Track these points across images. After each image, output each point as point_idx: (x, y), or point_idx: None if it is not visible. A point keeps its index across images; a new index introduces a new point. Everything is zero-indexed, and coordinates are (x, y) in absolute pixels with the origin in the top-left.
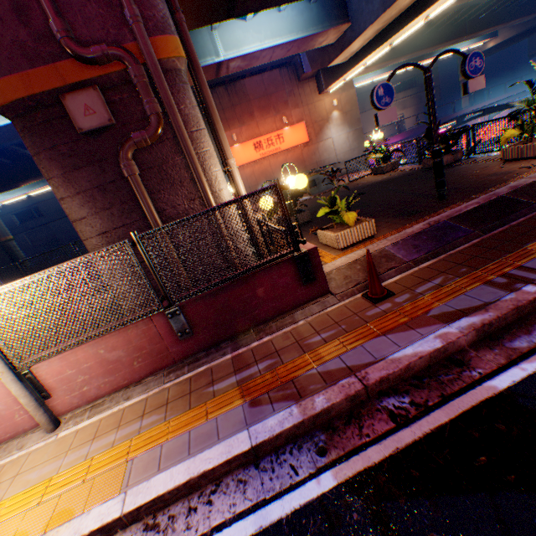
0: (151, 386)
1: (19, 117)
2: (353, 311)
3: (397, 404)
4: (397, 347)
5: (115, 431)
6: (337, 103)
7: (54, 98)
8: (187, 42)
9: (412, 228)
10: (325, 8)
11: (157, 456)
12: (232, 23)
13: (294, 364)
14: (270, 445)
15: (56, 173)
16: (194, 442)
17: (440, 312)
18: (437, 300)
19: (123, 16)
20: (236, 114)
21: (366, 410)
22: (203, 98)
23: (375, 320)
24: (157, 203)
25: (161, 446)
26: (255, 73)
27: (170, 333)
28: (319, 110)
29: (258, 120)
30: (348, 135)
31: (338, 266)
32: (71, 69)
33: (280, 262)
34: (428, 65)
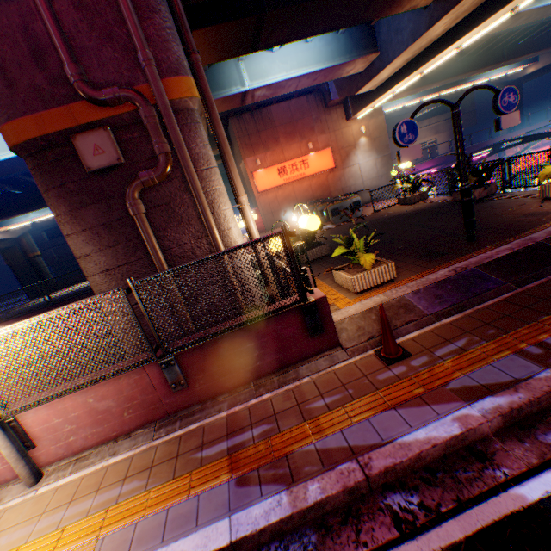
0: (139, 441)
1: (31, 156)
2: (363, 372)
3: (403, 503)
4: (408, 428)
5: (93, 495)
6: (365, 129)
7: (66, 137)
8: (201, 81)
9: (436, 273)
10: (353, 39)
11: (128, 537)
12: (258, 54)
13: (291, 435)
14: (252, 542)
15: (63, 210)
16: (170, 525)
17: (462, 386)
18: (459, 368)
19: (137, 59)
20: (261, 139)
21: (366, 507)
22: (216, 135)
23: (386, 387)
24: (162, 241)
25: (135, 524)
26: (282, 99)
27: (164, 383)
28: (346, 137)
29: (283, 145)
30: (376, 161)
31: (352, 314)
32: (84, 110)
33: (285, 311)
34: (463, 90)
